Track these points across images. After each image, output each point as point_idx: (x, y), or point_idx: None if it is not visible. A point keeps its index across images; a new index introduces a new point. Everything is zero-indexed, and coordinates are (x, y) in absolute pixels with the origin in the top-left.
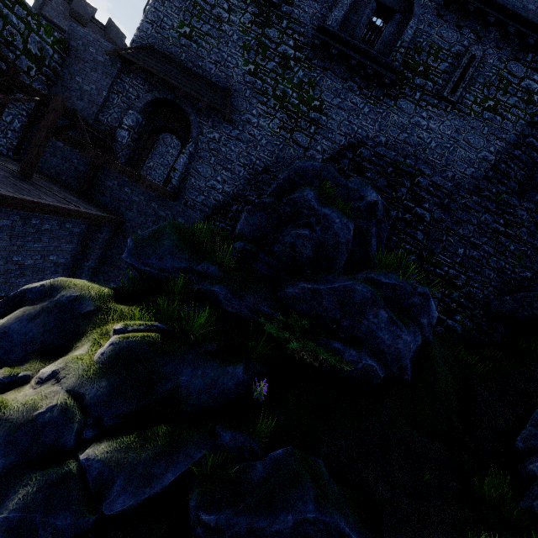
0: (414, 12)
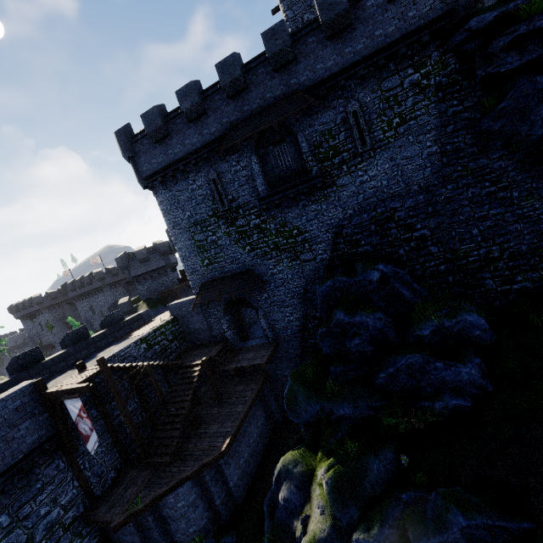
0: (295, 131)
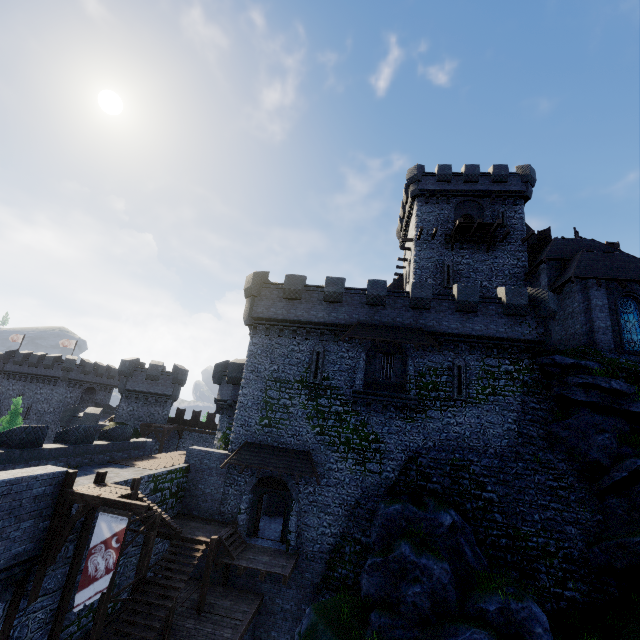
0: (407, 354)
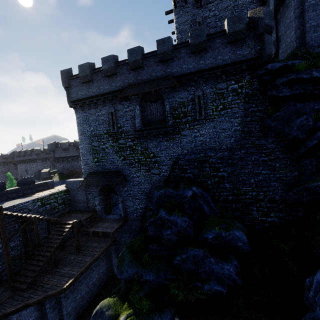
0: (164, 97)
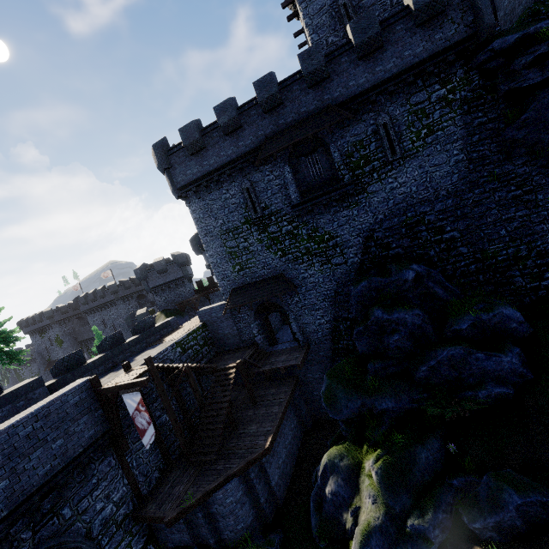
0: (327, 142)
